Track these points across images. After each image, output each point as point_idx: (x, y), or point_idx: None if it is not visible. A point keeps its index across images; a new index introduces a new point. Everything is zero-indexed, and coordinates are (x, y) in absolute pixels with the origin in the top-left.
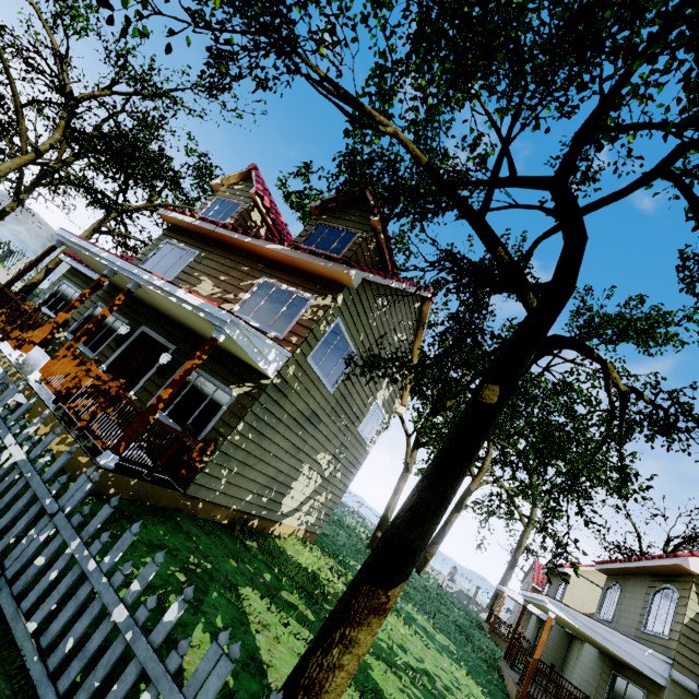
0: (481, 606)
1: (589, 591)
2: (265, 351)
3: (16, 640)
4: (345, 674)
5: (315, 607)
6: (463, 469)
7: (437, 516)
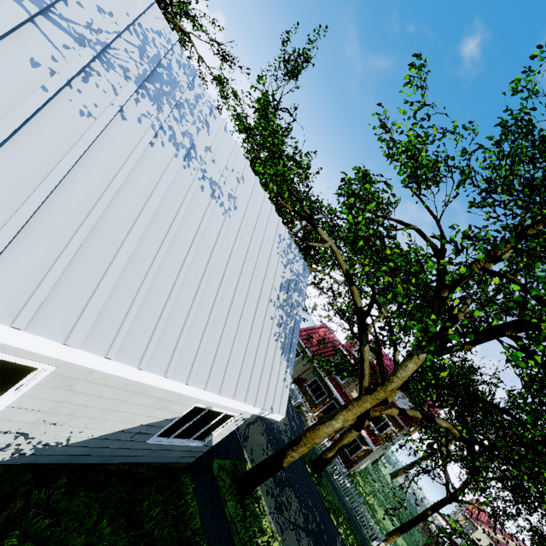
0: (422, 508)
1: (486, 541)
2: (377, 447)
3: (357, 518)
4: (392, 541)
5: (372, 511)
6: (419, 522)
7: (412, 527)
